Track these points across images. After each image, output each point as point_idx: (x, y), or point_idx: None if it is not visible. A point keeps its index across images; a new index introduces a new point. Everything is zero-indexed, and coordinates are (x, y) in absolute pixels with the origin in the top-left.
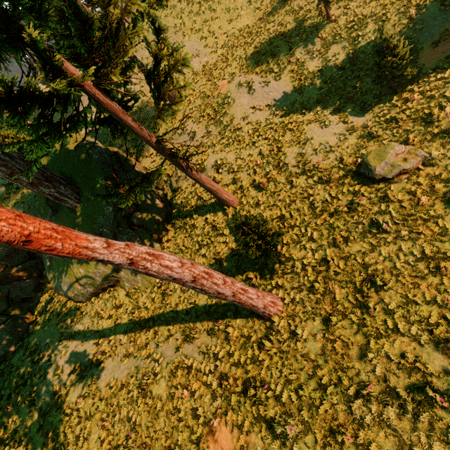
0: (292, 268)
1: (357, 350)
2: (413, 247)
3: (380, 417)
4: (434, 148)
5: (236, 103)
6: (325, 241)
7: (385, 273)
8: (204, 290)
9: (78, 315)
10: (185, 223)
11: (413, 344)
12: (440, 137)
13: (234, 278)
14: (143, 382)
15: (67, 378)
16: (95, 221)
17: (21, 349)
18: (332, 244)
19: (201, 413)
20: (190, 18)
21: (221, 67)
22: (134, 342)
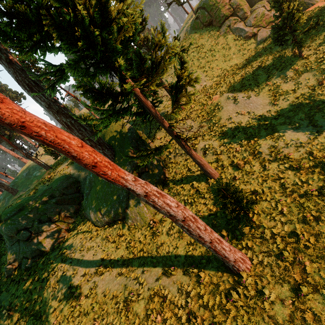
0: (262, 234)
1: None
2: None
3: None
4: None
5: (224, 109)
6: (294, 217)
7: None
8: (189, 230)
9: (95, 235)
10: (177, 185)
11: None
12: None
13: None
14: (128, 297)
15: (79, 279)
16: None
17: (57, 249)
18: (302, 220)
19: None
20: (198, 61)
21: (215, 88)
22: (126, 265)
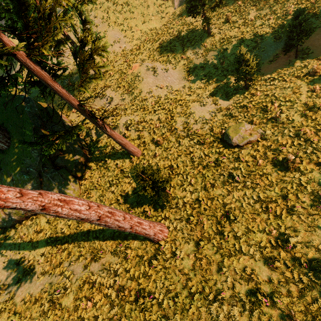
0: (176, 205)
1: (216, 266)
2: (253, 193)
3: (228, 315)
4: (268, 128)
5: (144, 81)
6: (199, 186)
7: (236, 210)
8: (107, 225)
9: (1, 239)
10: (100, 166)
11: (251, 260)
12: (271, 122)
13: (134, 210)
14: (54, 296)
15: None
16: (22, 162)
17: None
18: (204, 188)
19: (101, 320)
20: (114, 14)
21: (135, 54)
22: (50, 262)
